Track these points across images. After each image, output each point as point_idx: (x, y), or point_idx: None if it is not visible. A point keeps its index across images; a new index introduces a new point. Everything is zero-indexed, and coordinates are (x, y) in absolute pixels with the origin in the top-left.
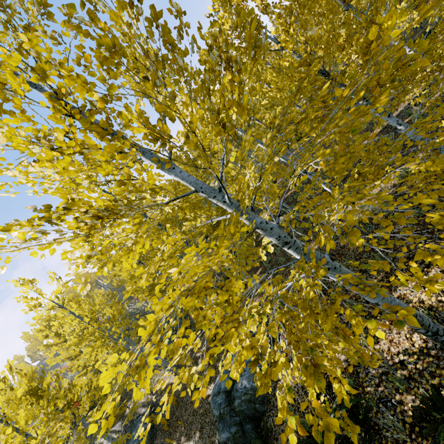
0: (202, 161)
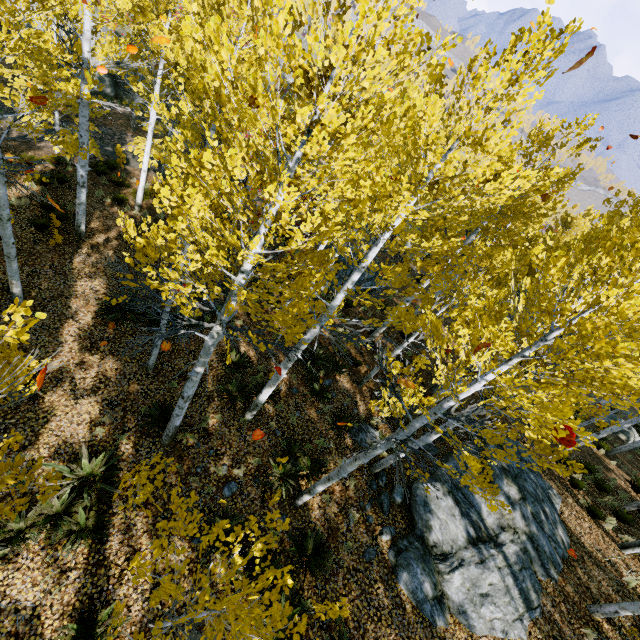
0: None
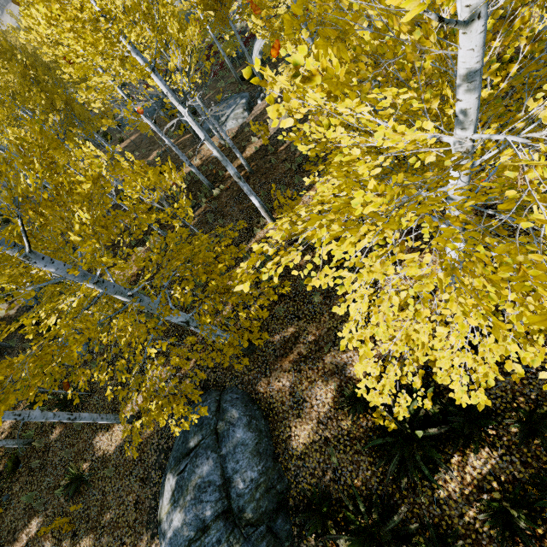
0: (435, 94)
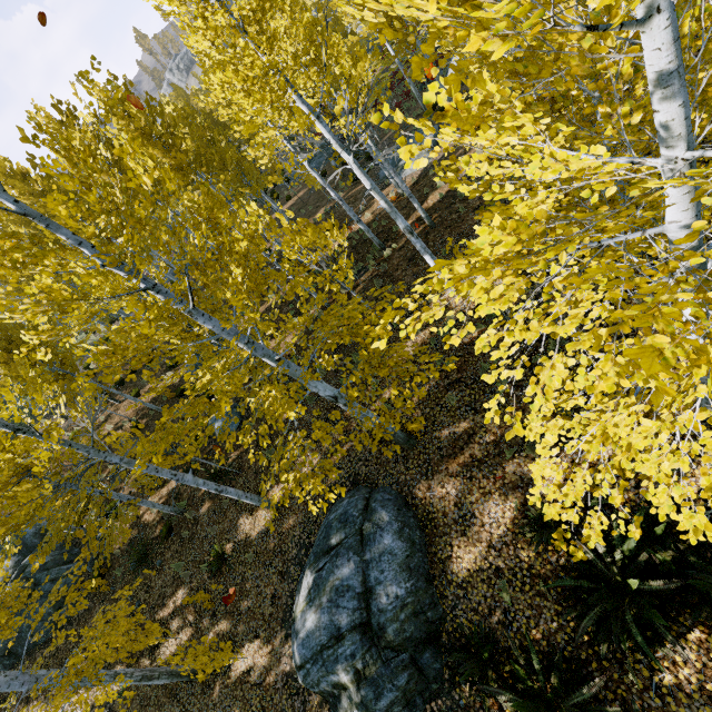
0: (637, 106)
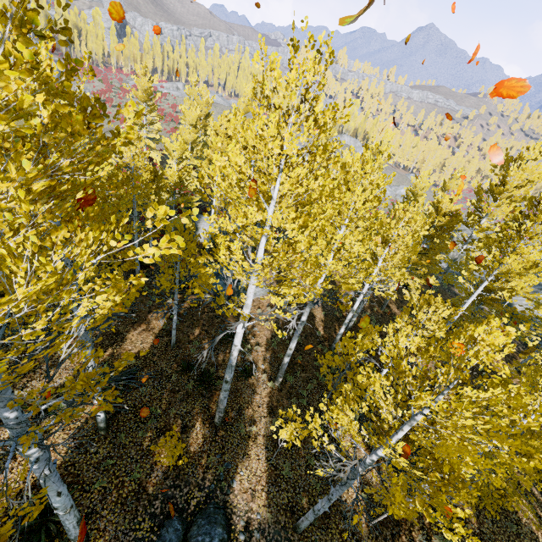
0: None
